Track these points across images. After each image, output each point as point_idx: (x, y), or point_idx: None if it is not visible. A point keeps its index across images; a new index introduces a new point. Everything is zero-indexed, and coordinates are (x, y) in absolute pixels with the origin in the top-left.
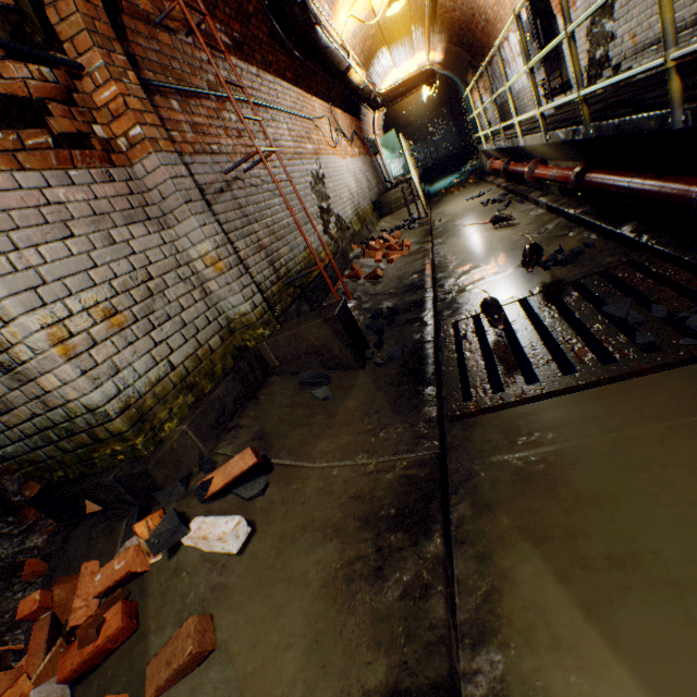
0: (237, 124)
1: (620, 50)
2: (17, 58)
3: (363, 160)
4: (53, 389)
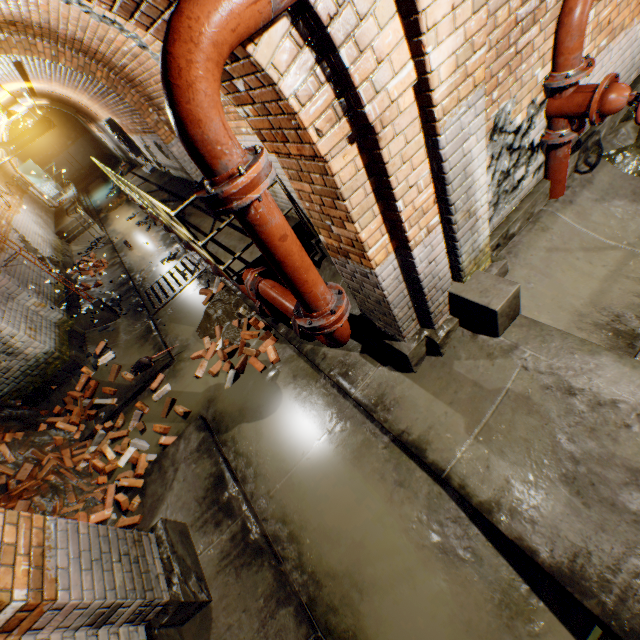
0: None
1: (162, 163)
2: None
3: (26, 202)
4: (31, 353)
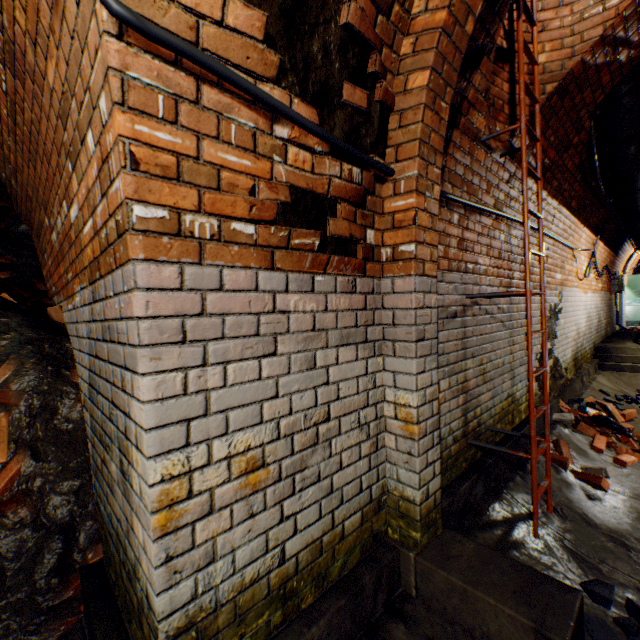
0: (502, 244)
1: None
2: (337, 155)
3: (601, 296)
4: (137, 535)
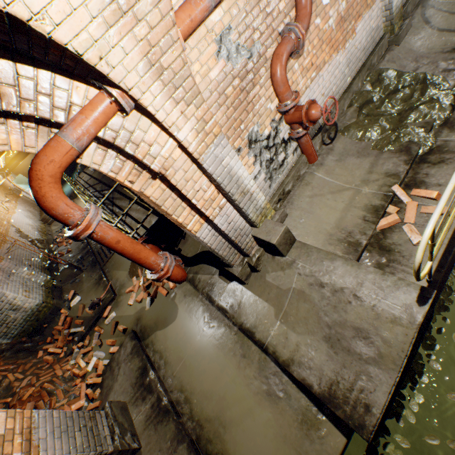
0: None
1: None
2: None
3: (20, 203)
4: (28, 306)
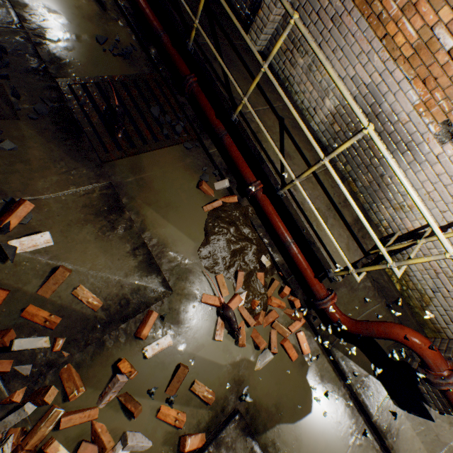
0: None
1: None
2: None
3: None
4: None
